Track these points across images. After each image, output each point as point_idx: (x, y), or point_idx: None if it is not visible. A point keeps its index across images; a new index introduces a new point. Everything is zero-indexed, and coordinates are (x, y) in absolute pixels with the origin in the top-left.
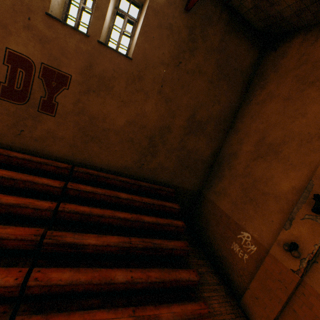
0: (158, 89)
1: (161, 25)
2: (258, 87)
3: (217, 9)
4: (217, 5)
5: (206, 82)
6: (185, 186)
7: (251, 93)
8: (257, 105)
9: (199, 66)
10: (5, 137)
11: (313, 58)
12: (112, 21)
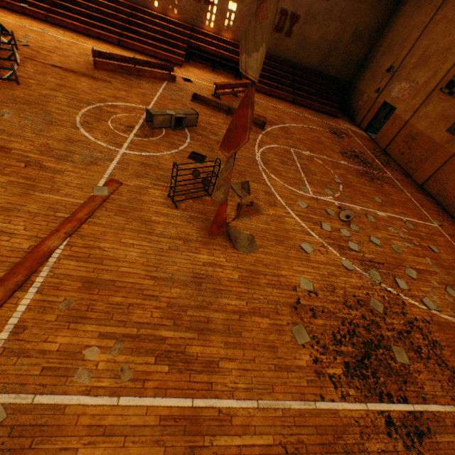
0: (338, 16)
1: None
2: (402, 5)
3: None
4: None
5: (368, 6)
6: (343, 79)
7: (398, 9)
8: (396, 20)
9: None
10: (271, 50)
11: None
12: None
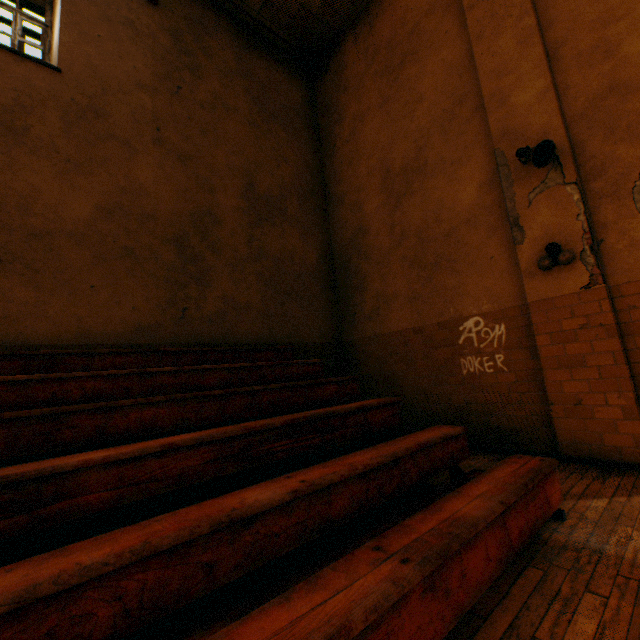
0: (152, 135)
1: (109, 18)
2: (333, 124)
3: (208, 12)
4: (206, 7)
5: (246, 125)
6: (307, 339)
7: (329, 139)
8: (348, 144)
9: (220, 97)
10: None
11: (382, 43)
12: None
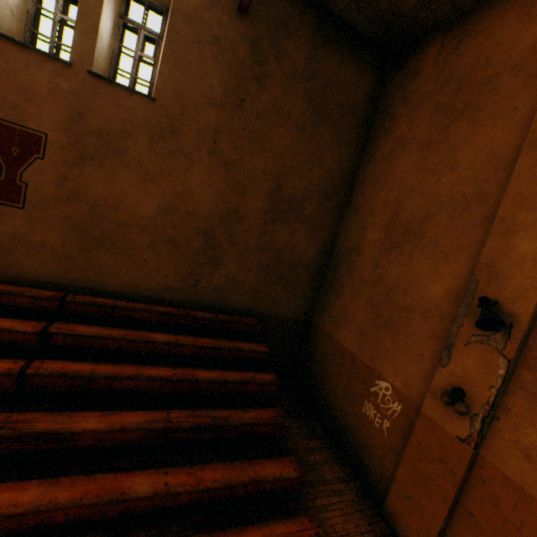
0: (209, 147)
1: (201, 39)
2: (382, 132)
3: (295, 7)
4: (295, 2)
5: (293, 130)
6: (281, 313)
7: (373, 144)
8: (383, 162)
9: (277, 105)
10: None
11: (458, 73)
12: (117, 39)
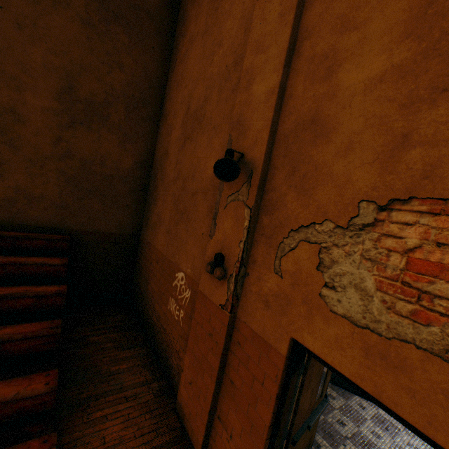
0: None
1: None
2: (181, 37)
3: None
4: None
5: (78, 23)
6: (102, 229)
7: (176, 51)
8: (181, 64)
9: None
10: None
11: None
12: None
